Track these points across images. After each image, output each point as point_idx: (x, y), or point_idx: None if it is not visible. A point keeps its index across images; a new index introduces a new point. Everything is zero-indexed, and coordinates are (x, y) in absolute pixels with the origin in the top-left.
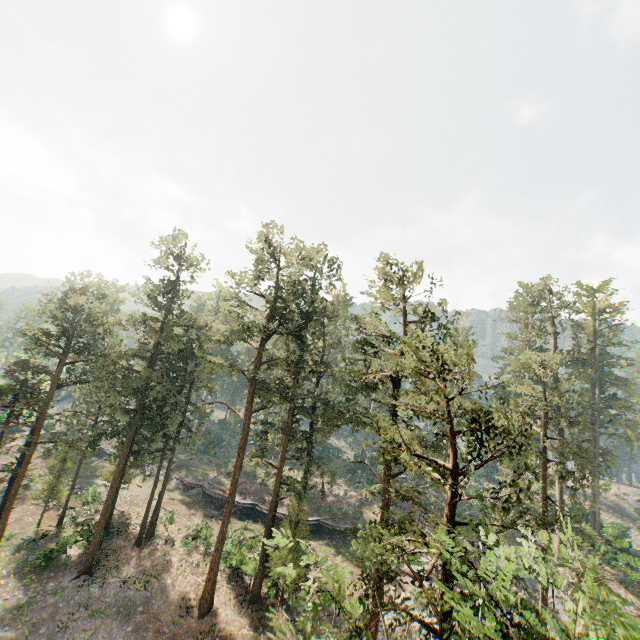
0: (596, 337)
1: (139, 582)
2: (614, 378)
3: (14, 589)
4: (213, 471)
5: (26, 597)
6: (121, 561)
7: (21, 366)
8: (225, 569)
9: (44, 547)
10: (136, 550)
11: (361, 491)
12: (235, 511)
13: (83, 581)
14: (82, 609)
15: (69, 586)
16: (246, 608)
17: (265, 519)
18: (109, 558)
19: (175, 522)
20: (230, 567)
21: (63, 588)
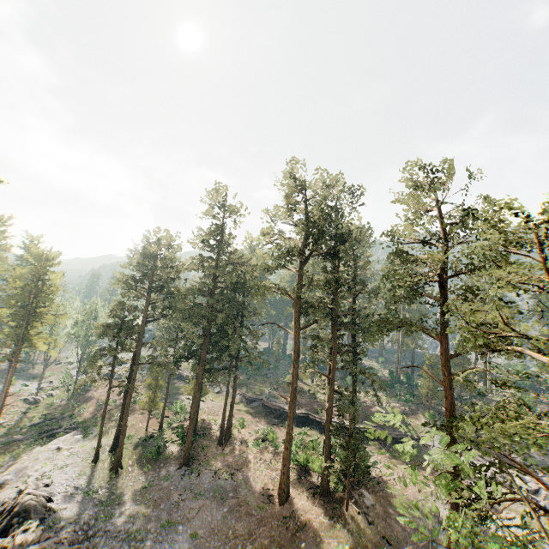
0: None
1: (226, 474)
2: None
3: (138, 475)
4: (267, 388)
5: (147, 481)
6: (209, 457)
7: (119, 307)
8: (293, 466)
9: (153, 445)
10: (219, 449)
11: (403, 402)
12: None
13: (184, 471)
14: (187, 492)
15: (175, 474)
16: (318, 500)
17: (319, 426)
18: (200, 454)
19: (245, 427)
20: (298, 465)
21: (171, 476)
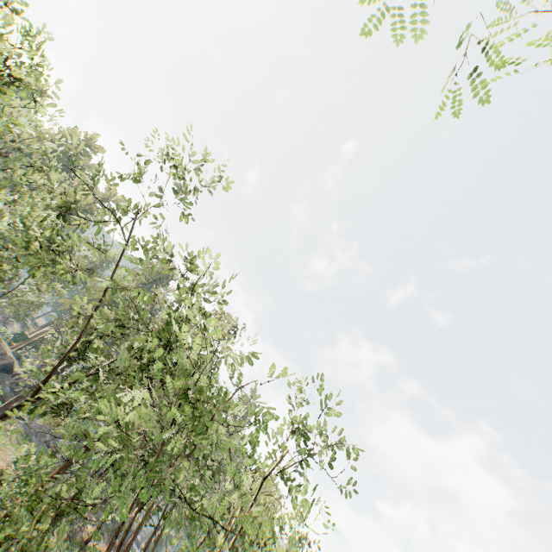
0: None
1: None
2: None
3: None
4: None
5: None
6: None
7: None
8: None
9: None
10: None
11: None
12: None
13: None
14: None
15: None
16: None
17: None
18: None
19: None
20: None
21: None
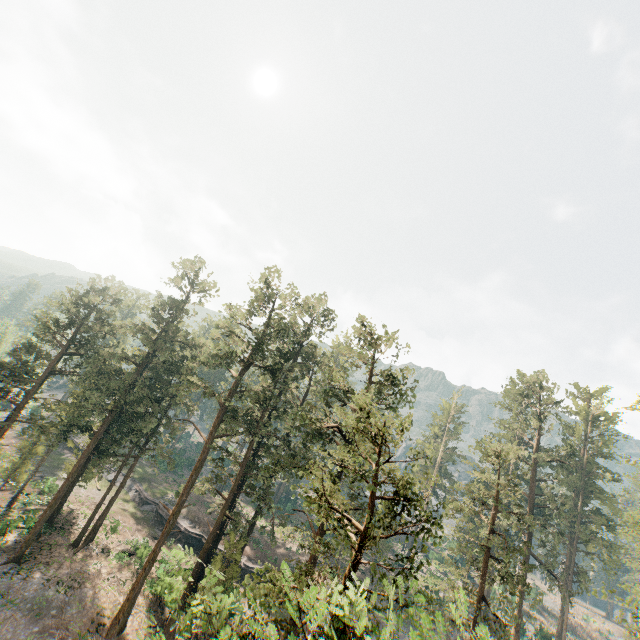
0: (586, 443)
1: (62, 584)
2: (599, 491)
3: None
4: (173, 492)
5: None
6: (53, 558)
7: (26, 347)
8: (149, 594)
9: None
10: (71, 551)
11: None
12: (181, 538)
13: (11, 568)
14: None
15: None
16: None
17: None
18: (43, 552)
19: (118, 533)
20: (154, 593)
21: None
